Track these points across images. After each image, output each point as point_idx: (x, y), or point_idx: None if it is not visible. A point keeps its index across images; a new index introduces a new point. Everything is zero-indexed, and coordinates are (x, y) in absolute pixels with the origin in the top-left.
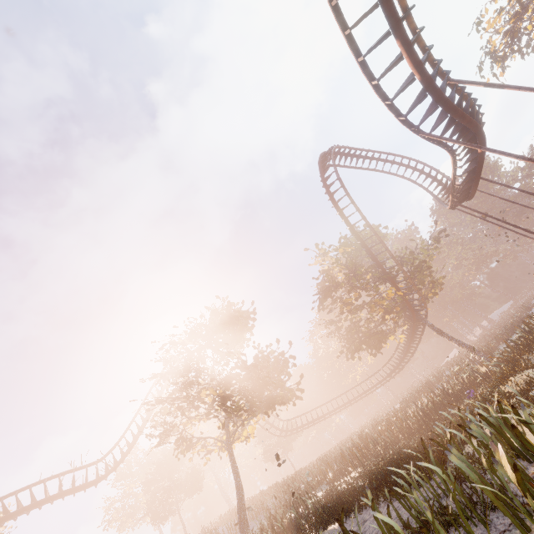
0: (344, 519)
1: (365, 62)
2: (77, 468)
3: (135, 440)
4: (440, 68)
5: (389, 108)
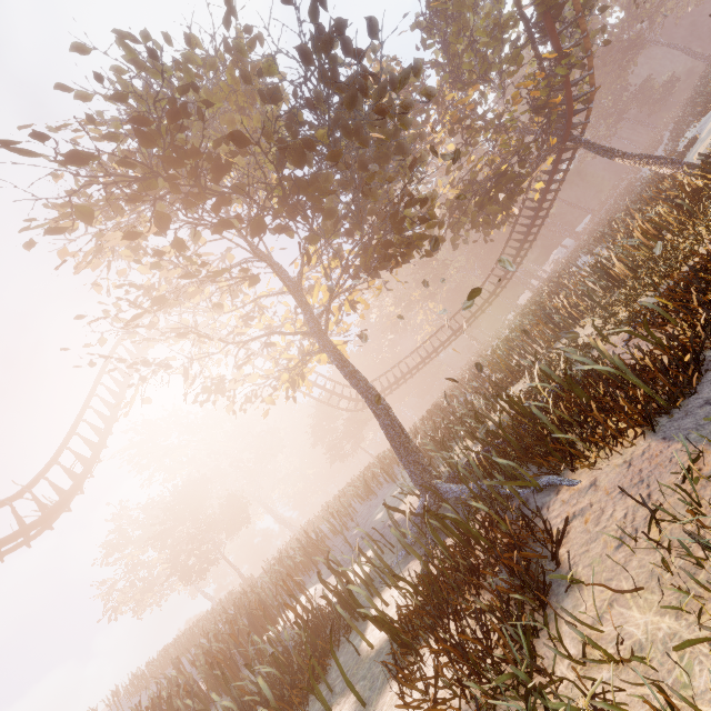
0: None
1: None
2: None
3: (96, 450)
4: None
5: None
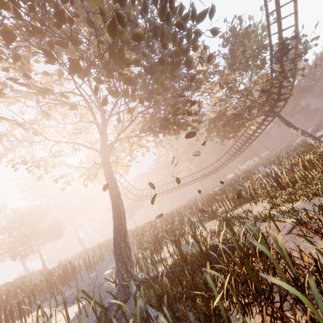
0: None
1: None
2: None
3: None
4: None
5: None
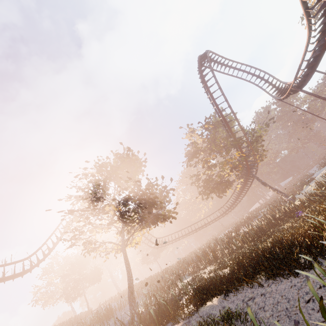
0: (220, 297)
1: None
2: (7, 264)
3: (54, 246)
4: None
5: None
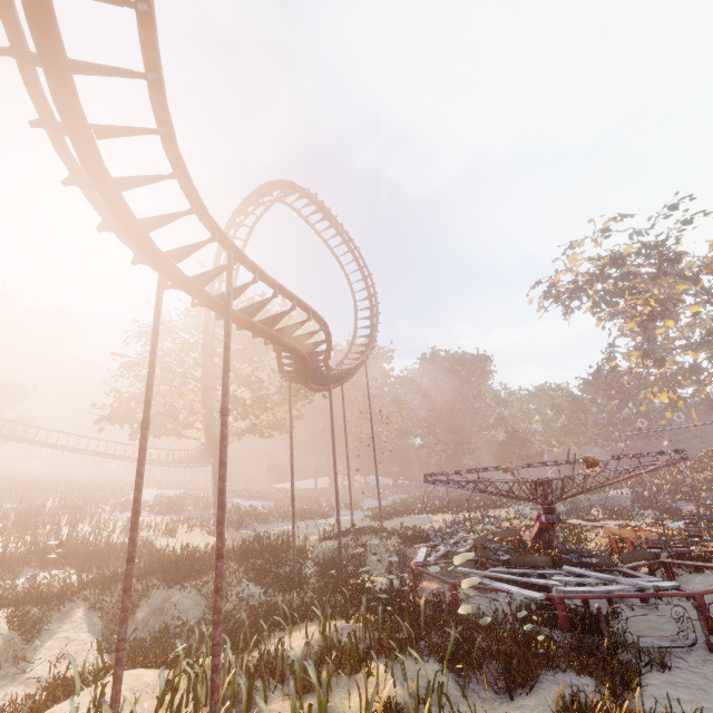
0: None
1: (33, 71)
2: None
3: None
4: (213, 222)
5: (83, 192)
